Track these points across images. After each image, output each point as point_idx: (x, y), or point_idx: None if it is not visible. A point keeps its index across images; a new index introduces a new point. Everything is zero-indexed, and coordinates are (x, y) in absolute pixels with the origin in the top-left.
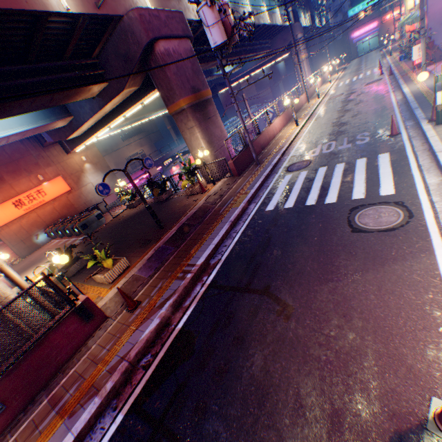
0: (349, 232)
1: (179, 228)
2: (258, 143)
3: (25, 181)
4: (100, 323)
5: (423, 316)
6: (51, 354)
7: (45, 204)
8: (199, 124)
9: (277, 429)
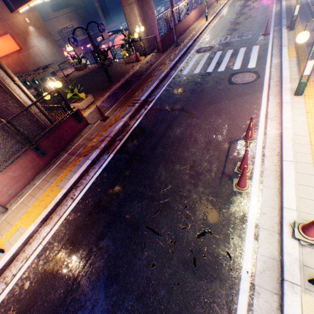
0: (227, 85)
1: (125, 82)
2: (178, 29)
3: None
4: (85, 126)
5: (250, 113)
6: (63, 135)
7: None
8: (138, 2)
9: (186, 147)
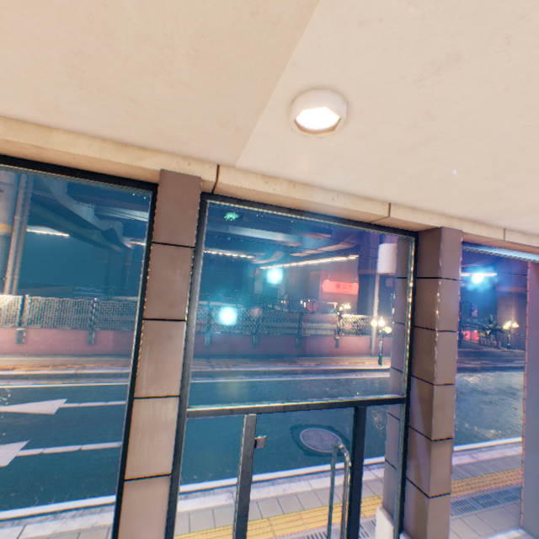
0: None
1: (476, 351)
2: None
3: (348, 276)
4: None
5: None
6: None
7: (346, 294)
8: (517, 306)
9: None
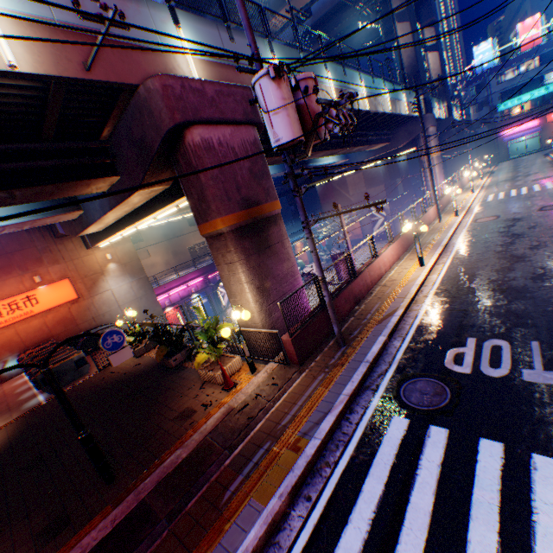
0: None
1: (123, 522)
2: (350, 292)
3: (14, 281)
4: None
5: None
6: None
7: (32, 315)
8: (247, 258)
9: None
